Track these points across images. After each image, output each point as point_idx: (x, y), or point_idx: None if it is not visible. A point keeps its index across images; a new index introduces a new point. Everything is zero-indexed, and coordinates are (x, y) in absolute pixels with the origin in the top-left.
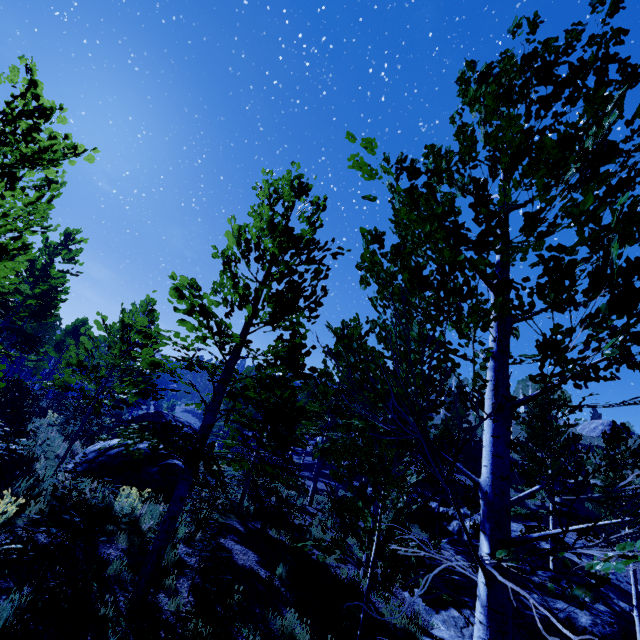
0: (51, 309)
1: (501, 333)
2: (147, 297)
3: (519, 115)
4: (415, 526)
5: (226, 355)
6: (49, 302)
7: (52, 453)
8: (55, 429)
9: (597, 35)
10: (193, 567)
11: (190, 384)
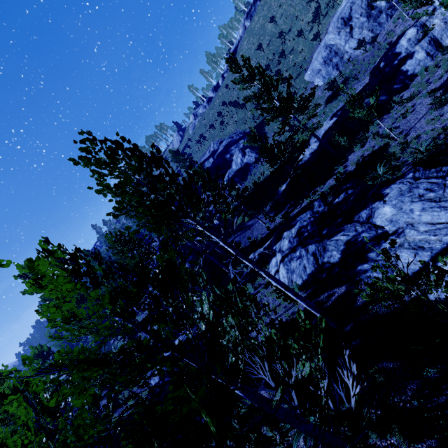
0: None
1: None
2: None
3: None
4: None
5: None
6: None
7: None
8: None
9: None
10: None
11: None
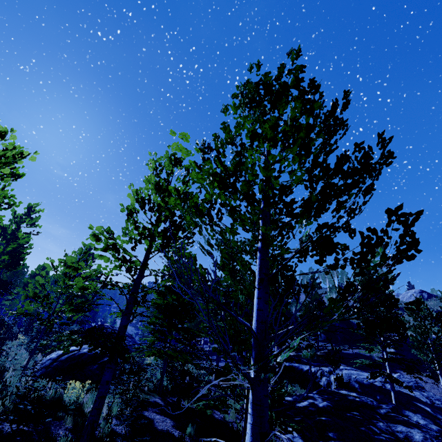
0: (19, 260)
1: (263, 236)
2: (82, 243)
3: (249, 115)
4: (296, 385)
5: (133, 275)
6: (17, 256)
7: (19, 365)
8: (23, 347)
9: (291, 69)
10: (120, 434)
11: (111, 299)
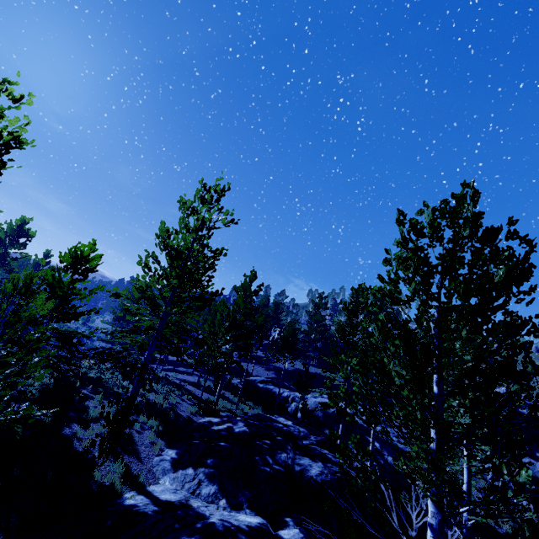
0: None
1: None
2: None
3: None
4: (259, 408)
5: None
6: None
7: None
8: None
9: None
10: None
11: None
